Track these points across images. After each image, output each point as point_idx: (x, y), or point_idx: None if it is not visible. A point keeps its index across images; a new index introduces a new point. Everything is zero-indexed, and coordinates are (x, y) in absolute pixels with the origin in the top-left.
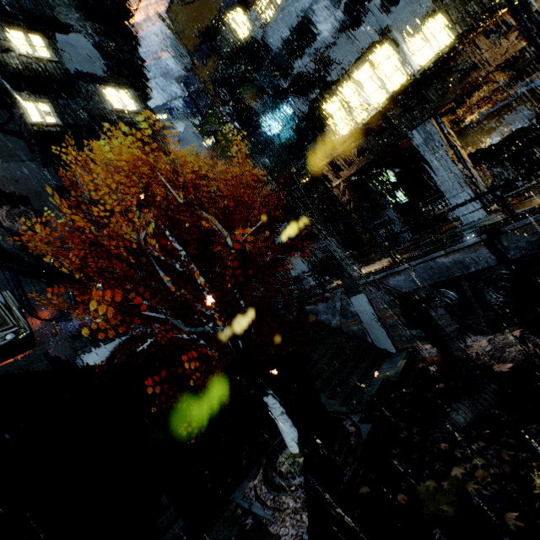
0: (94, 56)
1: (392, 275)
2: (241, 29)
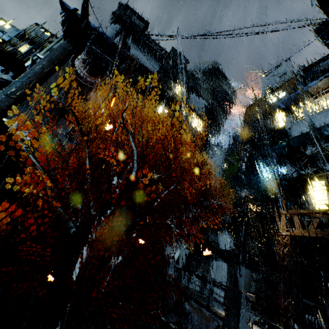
0: (202, 109)
1: None
2: (279, 123)
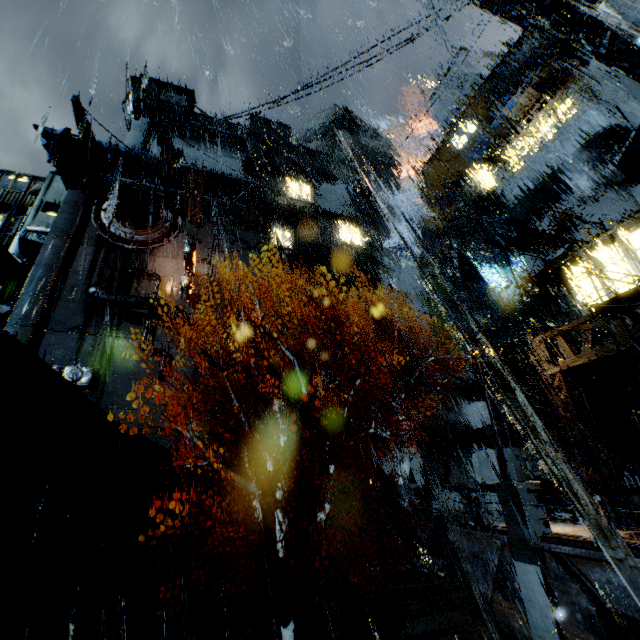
0: (348, 201)
1: (600, 563)
2: (485, 183)
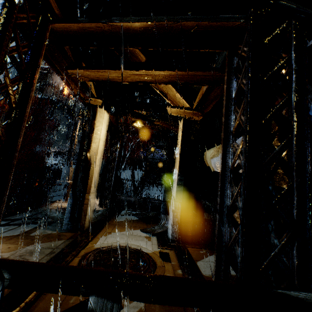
0: None
1: None
2: None
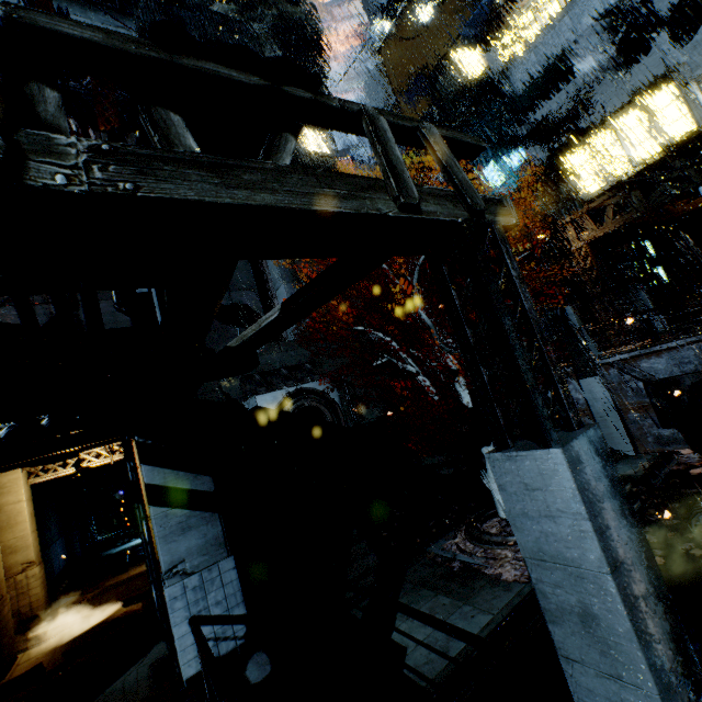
0: None
1: (647, 356)
2: (472, 68)
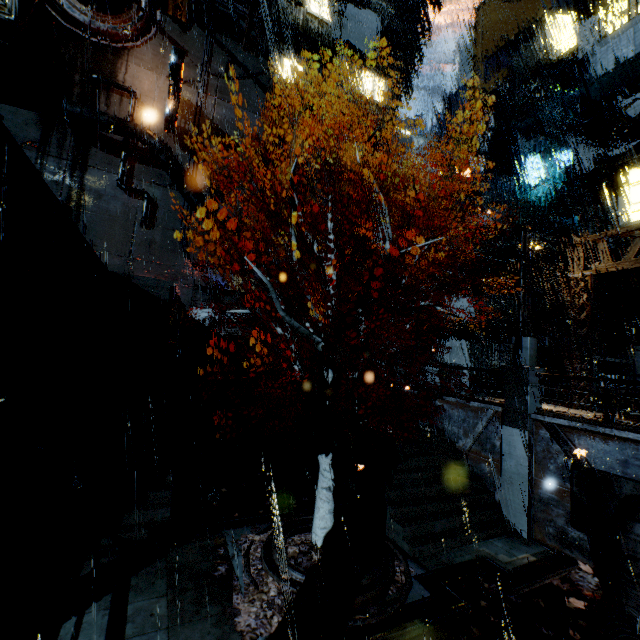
0: (373, 38)
1: (591, 434)
2: (560, 43)
